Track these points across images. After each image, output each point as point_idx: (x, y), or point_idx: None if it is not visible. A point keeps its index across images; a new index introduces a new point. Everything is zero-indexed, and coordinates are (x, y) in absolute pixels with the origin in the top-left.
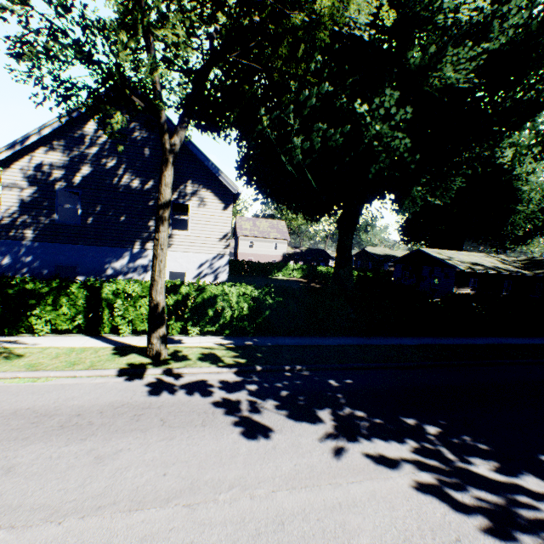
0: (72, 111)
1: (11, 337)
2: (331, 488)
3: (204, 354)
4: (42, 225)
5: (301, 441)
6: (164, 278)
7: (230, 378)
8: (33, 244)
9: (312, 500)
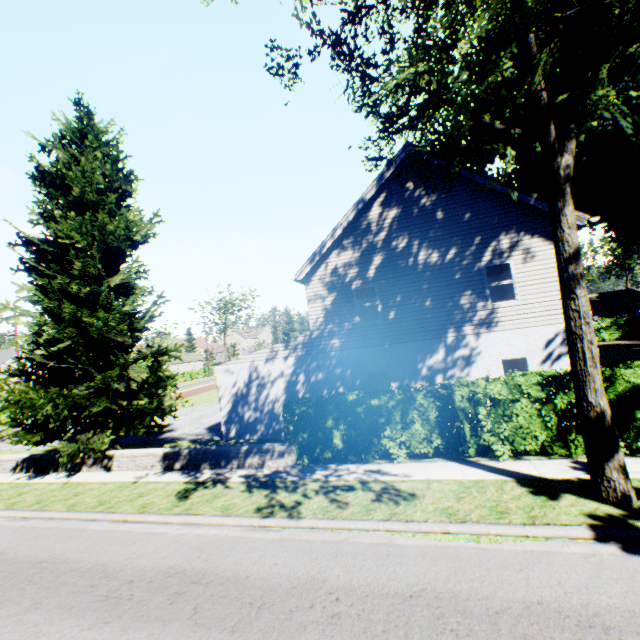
0: (357, 203)
1: (369, 465)
2: None
3: None
4: (345, 332)
5: None
6: (597, 368)
7: None
8: (341, 353)
9: None
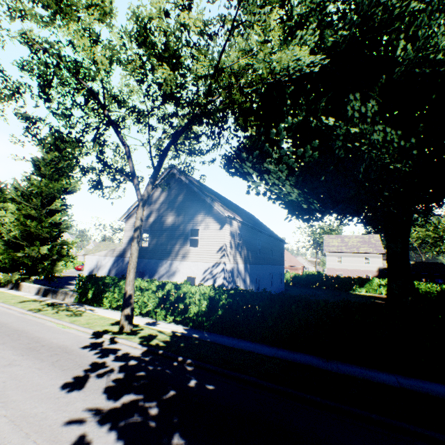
0: None
1: (95, 308)
2: (21, 435)
3: (150, 334)
4: None
5: (76, 403)
6: (132, 275)
7: (134, 353)
8: None
9: (3, 432)
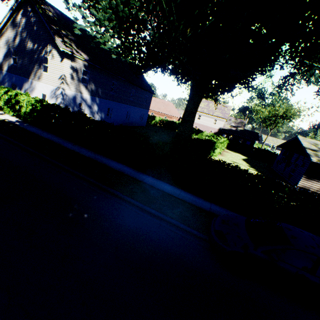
0: (10, 9)
1: None
2: None
3: None
4: (8, 65)
5: None
6: None
7: None
8: (7, 73)
9: None
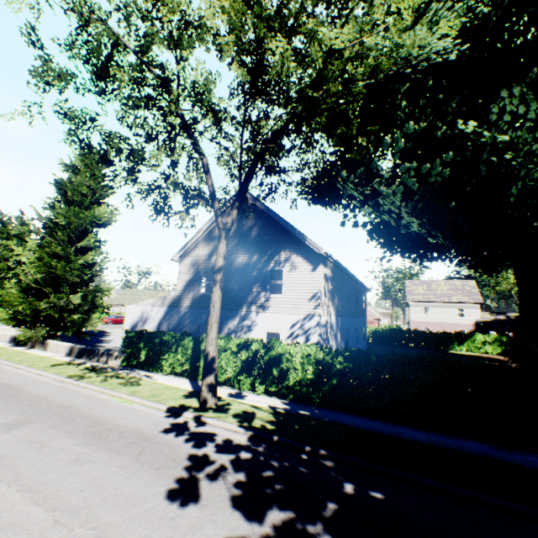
0: (211, 219)
1: (152, 373)
2: None
3: (245, 411)
4: (193, 297)
5: (204, 527)
6: (215, 331)
7: (238, 439)
8: (188, 310)
9: None
